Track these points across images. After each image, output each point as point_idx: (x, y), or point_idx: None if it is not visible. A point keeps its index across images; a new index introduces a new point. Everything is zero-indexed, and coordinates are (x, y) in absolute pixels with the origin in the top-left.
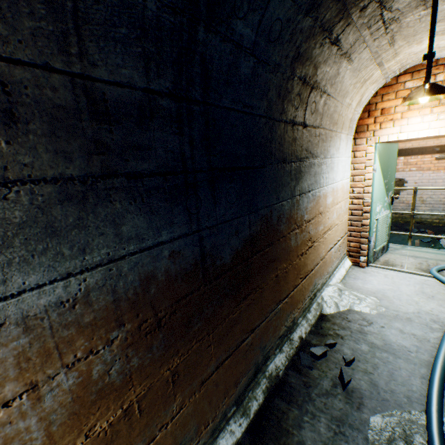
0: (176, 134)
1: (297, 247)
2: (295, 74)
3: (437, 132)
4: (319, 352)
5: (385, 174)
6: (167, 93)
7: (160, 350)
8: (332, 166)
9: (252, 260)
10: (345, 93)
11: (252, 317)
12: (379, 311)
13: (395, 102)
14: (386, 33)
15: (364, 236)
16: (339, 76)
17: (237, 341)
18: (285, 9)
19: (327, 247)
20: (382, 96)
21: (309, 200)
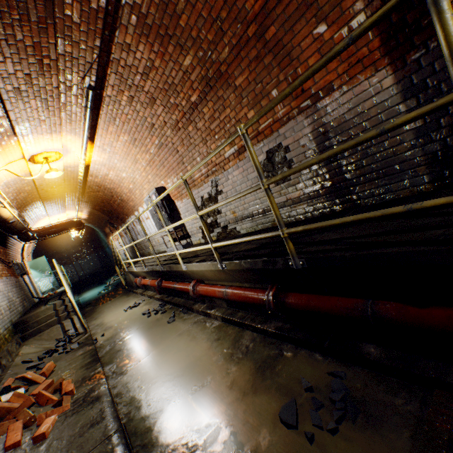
0: None
1: None
2: None
3: None
4: None
5: (37, 268)
6: None
7: None
8: None
9: None
10: None
11: None
12: None
13: None
14: None
15: None
16: None
17: None
18: None
19: None
20: None
21: None
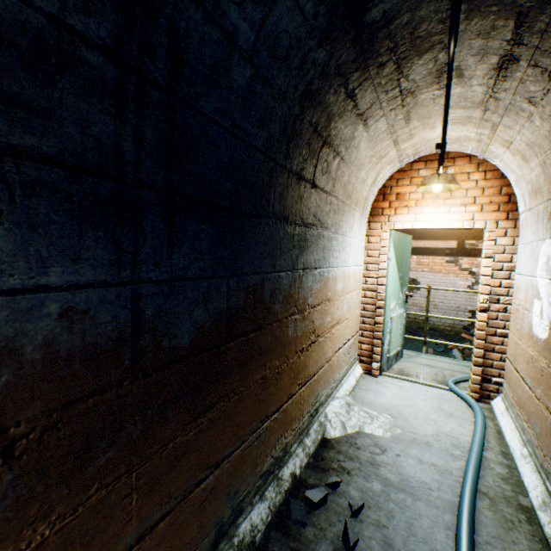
0: (110, 115)
1: (296, 340)
2: (305, 115)
3: (449, 225)
4: (317, 497)
5: (400, 266)
6: (100, 46)
7: (2, 510)
8: (344, 245)
9: (227, 347)
10: (360, 164)
11: (220, 441)
12: (394, 433)
13: (410, 188)
14: (403, 106)
15: (378, 336)
16: (355, 141)
17: (187, 484)
18: (295, 23)
19: (334, 346)
20: (397, 180)
21: (316, 280)
